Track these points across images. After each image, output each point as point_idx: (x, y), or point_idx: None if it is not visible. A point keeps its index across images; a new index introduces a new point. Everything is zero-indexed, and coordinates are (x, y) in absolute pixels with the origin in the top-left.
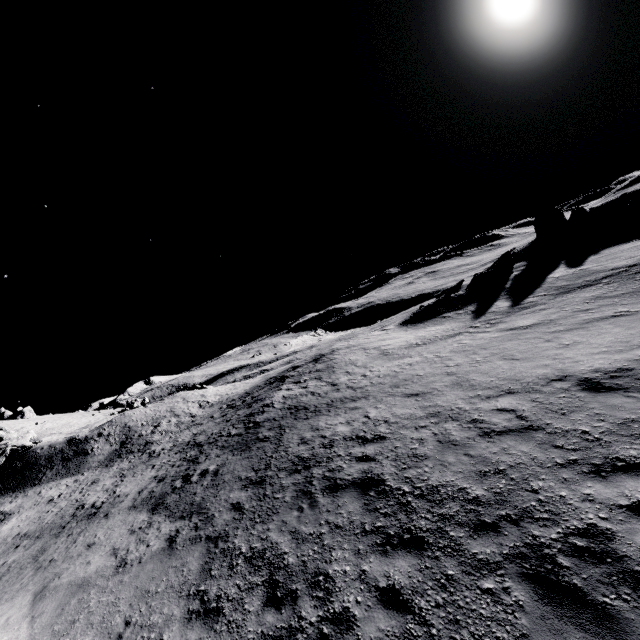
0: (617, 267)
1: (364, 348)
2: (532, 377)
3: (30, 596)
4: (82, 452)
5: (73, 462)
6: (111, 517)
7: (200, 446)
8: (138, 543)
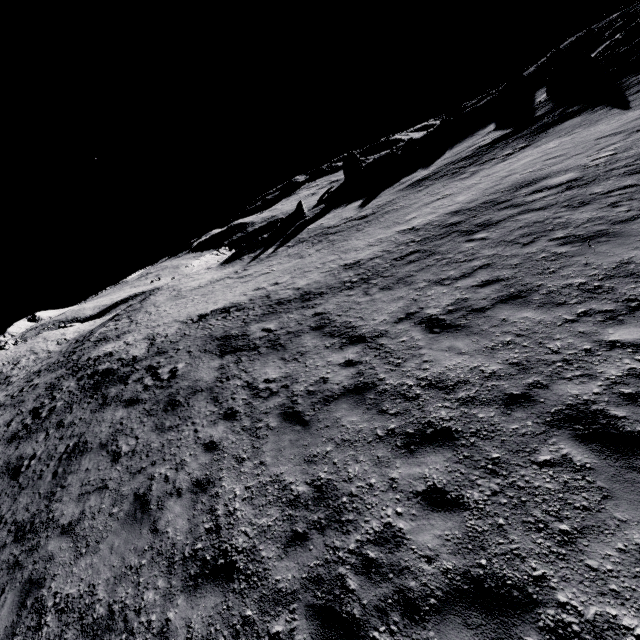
0: (327, 226)
1: (174, 289)
2: (195, 314)
3: None
4: None
5: None
6: None
7: (40, 372)
8: None
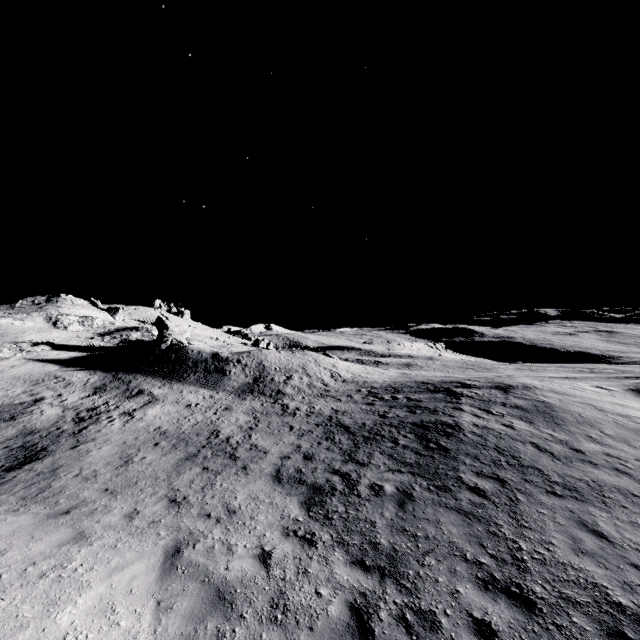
0: None
1: (594, 406)
2: None
3: (160, 552)
4: (221, 370)
5: (212, 376)
6: (251, 477)
7: (350, 433)
8: (299, 569)
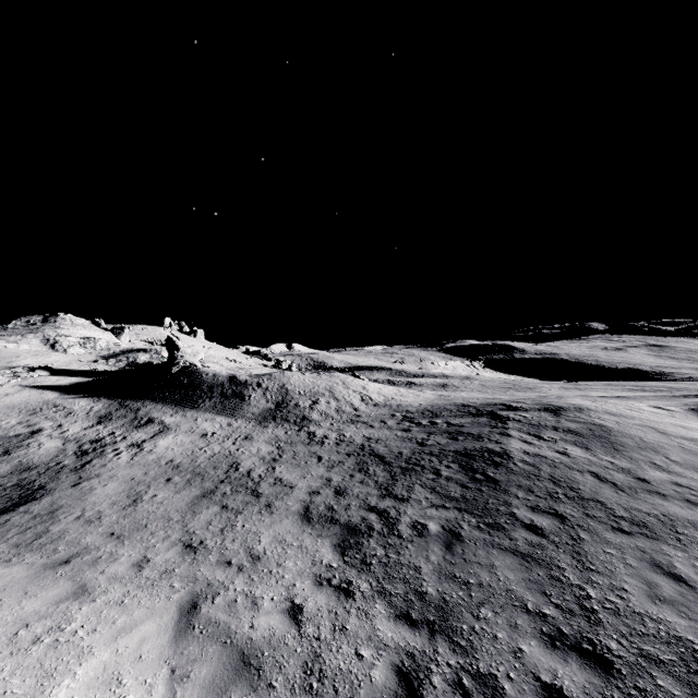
0: None
1: (655, 429)
2: None
3: (174, 608)
4: (240, 395)
5: (230, 402)
6: (276, 516)
7: (386, 464)
8: (335, 626)
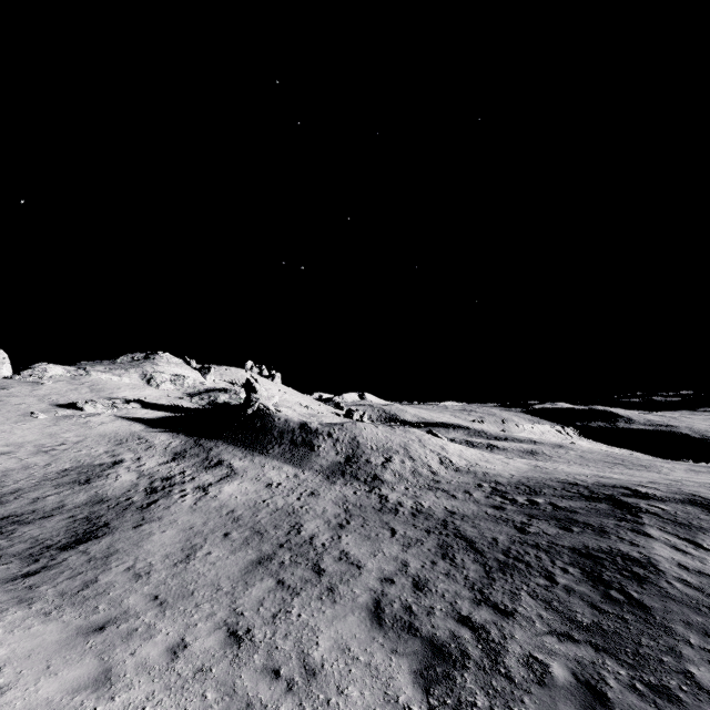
0: None
1: None
2: None
3: None
4: (309, 444)
5: (299, 450)
6: (340, 608)
7: (477, 553)
8: None
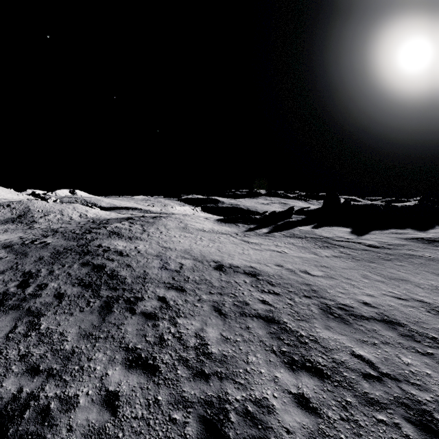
0: (322, 236)
1: (181, 221)
2: (210, 258)
3: None
4: None
5: None
6: None
7: (56, 232)
8: None
